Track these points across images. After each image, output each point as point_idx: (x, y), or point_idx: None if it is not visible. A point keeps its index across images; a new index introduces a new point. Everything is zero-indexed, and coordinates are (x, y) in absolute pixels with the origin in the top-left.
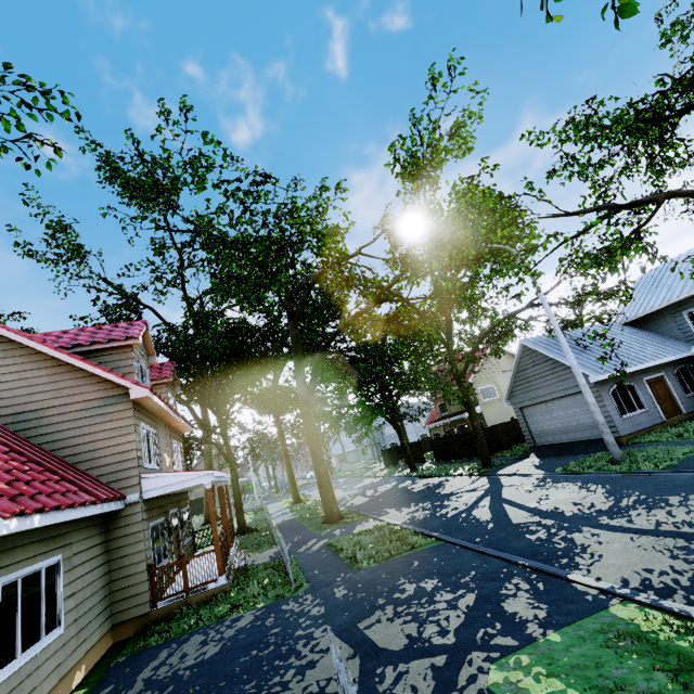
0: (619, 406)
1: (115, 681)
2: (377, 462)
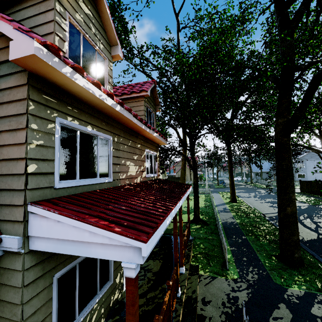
0: None
1: None
2: None
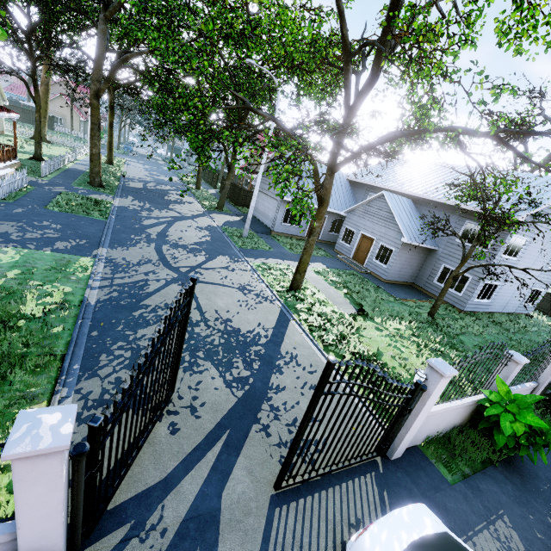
0: (286, 217)
1: None
2: None
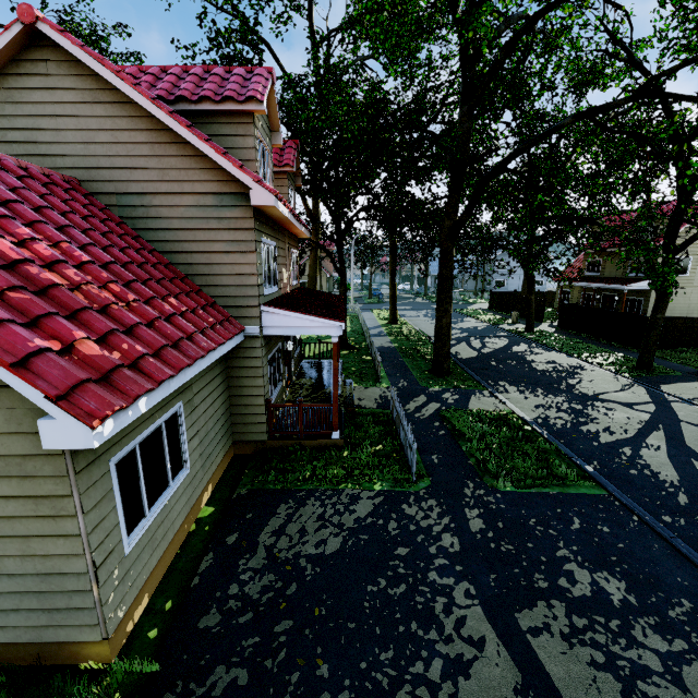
0: None
1: (238, 528)
2: (477, 297)
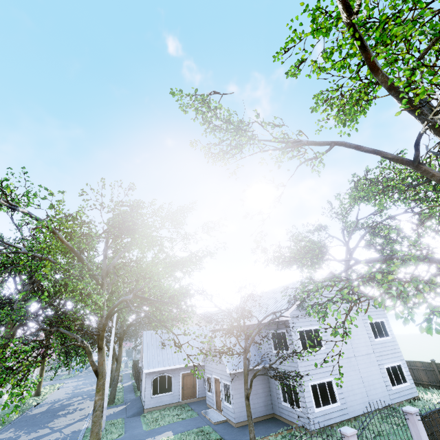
0: (155, 388)
1: None
2: None
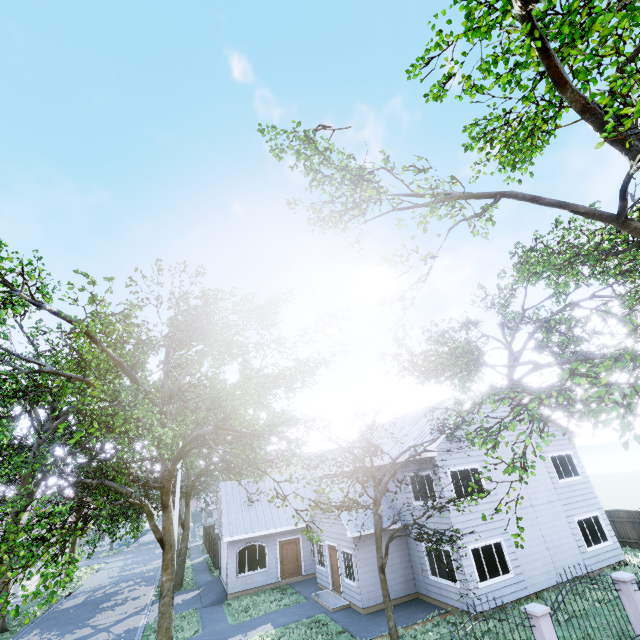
0: (242, 564)
1: None
2: None
